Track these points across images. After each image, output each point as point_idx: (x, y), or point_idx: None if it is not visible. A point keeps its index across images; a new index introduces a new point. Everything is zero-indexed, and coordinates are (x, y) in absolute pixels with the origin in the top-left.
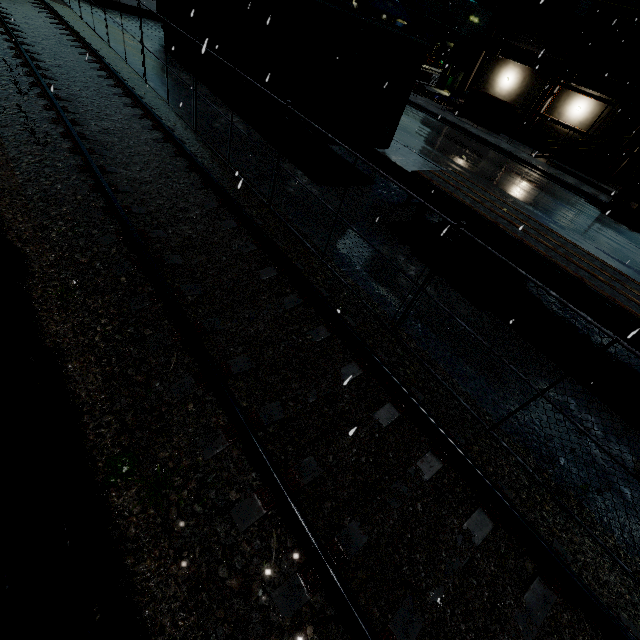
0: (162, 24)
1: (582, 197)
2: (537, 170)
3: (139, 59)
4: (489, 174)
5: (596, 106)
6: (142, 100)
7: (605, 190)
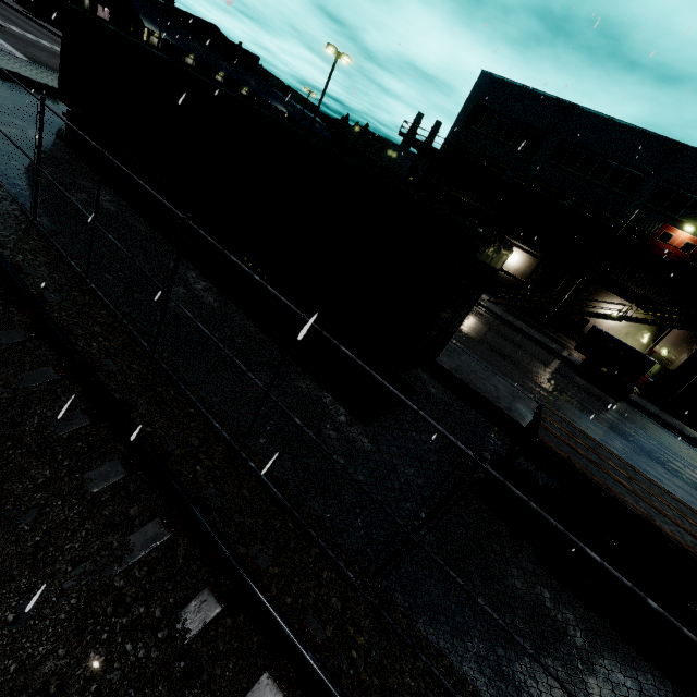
0: (58, 102)
1: (553, 355)
2: (506, 322)
3: (20, 164)
4: (486, 339)
5: (527, 258)
6: (30, 292)
7: (554, 339)
